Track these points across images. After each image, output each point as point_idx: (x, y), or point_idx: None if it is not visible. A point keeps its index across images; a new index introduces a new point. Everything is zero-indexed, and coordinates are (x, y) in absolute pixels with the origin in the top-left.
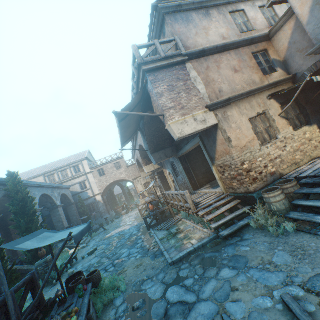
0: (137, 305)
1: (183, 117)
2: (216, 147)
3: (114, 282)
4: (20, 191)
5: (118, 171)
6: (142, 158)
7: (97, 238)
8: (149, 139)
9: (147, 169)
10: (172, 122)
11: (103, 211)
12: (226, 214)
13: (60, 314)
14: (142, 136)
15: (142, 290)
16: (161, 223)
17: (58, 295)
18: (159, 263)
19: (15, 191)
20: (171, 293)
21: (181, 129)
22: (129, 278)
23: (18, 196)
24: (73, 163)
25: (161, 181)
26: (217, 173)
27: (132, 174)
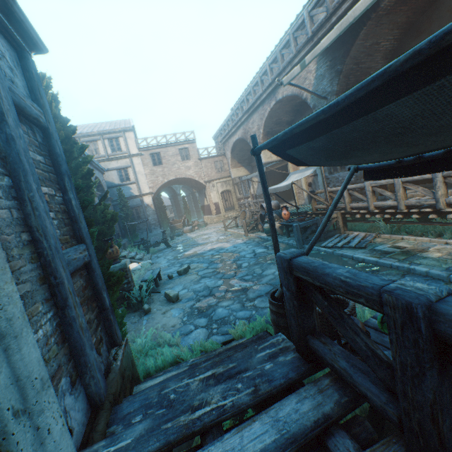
0: None
1: None
2: None
3: None
4: (58, 119)
5: (183, 163)
6: (264, 134)
7: (165, 255)
8: (347, 68)
9: (266, 157)
10: None
11: (152, 222)
12: None
13: None
14: (321, 64)
15: None
16: (321, 240)
17: None
18: None
19: None
20: None
21: None
22: None
23: None
24: (109, 131)
25: None
26: None
27: (206, 173)
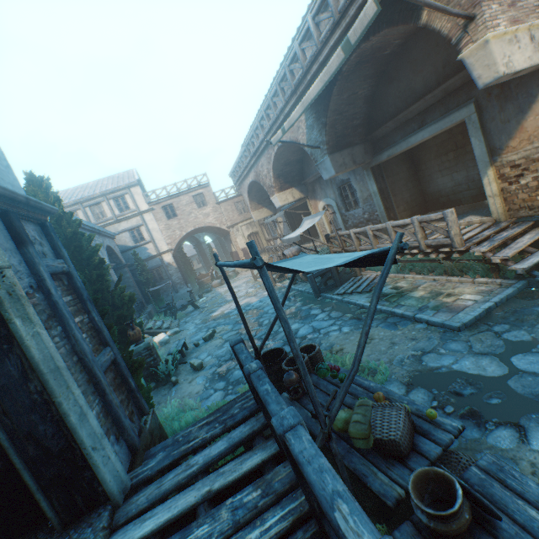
0: (459, 388)
1: (513, 26)
2: (522, 122)
3: (343, 364)
4: (63, 218)
5: (200, 211)
6: (275, 177)
7: (193, 319)
8: (331, 120)
9: (282, 200)
10: (495, 35)
11: (177, 282)
12: (530, 250)
13: (363, 404)
14: (308, 116)
15: (436, 368)
16: (337, 286)
17: (294, 381)
18: (419, 331)
19: (54, 218)
20: (529, 364)
21: (508, 56)
22: (368, 358)
23: (60, 228)
24: (112, 190)
25: (291, 227)
26: (495, 181)
27: (227, 218)
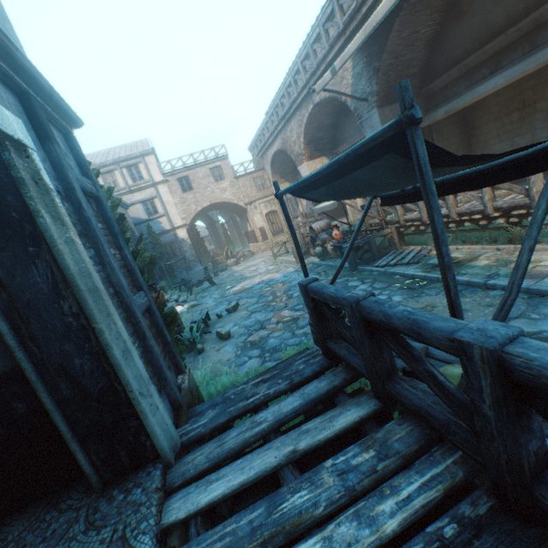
0: None
1: None
2: None
3: None
4: None
5: (217, 185)
6: (305, 143)
7: (210, 294)
8: (385, 65)
9: (311, 169)
10: None
11: (191, 259)
12: None
13: None
14: (357, 61)
15: (533, 333)
16: (375, 259)
17: None
18: (494, 298)
19: None
20: None
21: None
22: None
23: None
24: (126, 158)
25: (315, 204)
26: None
27: (245, 194)
